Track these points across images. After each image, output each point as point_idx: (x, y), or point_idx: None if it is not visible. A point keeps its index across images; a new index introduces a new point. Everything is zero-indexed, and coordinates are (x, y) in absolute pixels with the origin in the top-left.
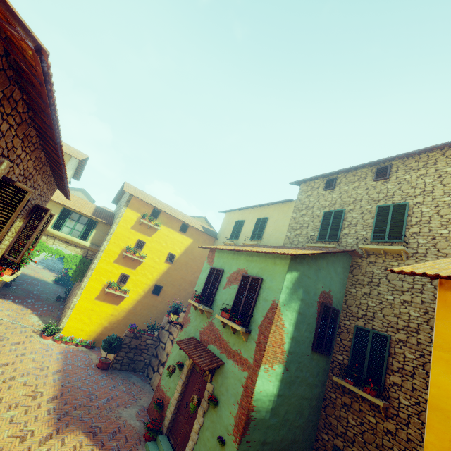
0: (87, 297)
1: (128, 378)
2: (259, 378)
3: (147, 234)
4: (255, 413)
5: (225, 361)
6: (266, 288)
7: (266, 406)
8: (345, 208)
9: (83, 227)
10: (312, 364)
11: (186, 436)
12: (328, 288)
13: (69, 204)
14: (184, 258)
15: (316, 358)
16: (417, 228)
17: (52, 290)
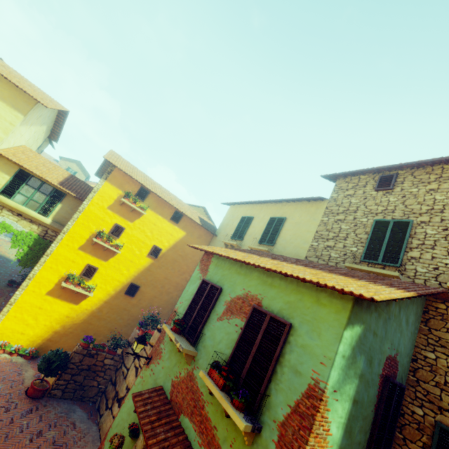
0: (35, 291)
1: (68, 414)
2: None
3: (129, 218)
4: None
5: None
6: (298, 346)
7: None
8: (413, 218)
9: (45, 198)
10: None
11: None
12: (395, 350)
13: (29, 165)
14: (173, 254)
15: None
16: None
17: (9, 270)
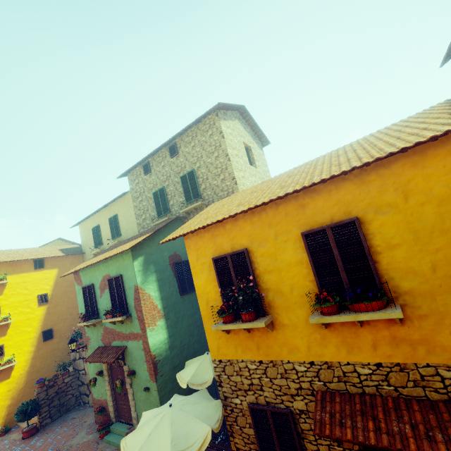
0: None
1: (65, 420)
2: (149, 338)
3: None
4: (158, 357)
5: (126, 344)
6: (127, 280)
7: (164, 349)
8: (164, 185)
9: None
10: (186, 303)
11: (129, 408)
12: (173, 251)
13: None
14: (60, 289)
15: (187, 298)
16: (204, 185)
17: None
